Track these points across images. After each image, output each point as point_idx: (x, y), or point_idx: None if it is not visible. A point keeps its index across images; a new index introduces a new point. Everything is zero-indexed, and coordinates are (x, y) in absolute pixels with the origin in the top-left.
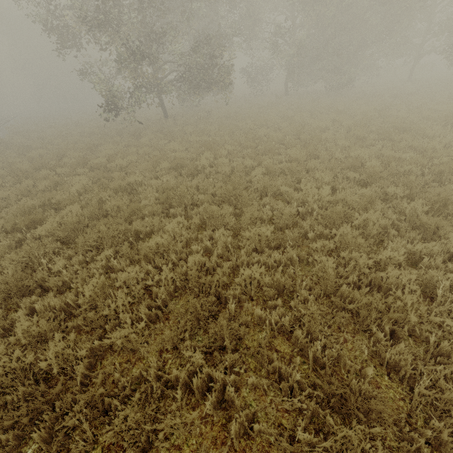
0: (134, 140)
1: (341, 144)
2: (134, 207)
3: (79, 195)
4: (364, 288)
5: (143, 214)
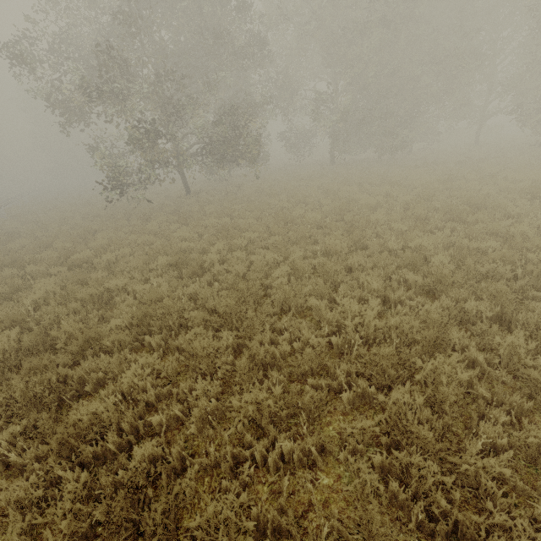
0: (141, 224)
1: (396, 227)
2: (91, 335)
3: (38, 306)
4: (443, 538)
5: (104, 344)
